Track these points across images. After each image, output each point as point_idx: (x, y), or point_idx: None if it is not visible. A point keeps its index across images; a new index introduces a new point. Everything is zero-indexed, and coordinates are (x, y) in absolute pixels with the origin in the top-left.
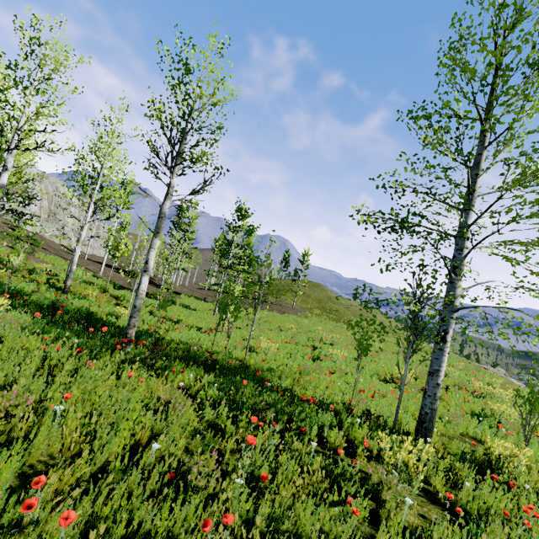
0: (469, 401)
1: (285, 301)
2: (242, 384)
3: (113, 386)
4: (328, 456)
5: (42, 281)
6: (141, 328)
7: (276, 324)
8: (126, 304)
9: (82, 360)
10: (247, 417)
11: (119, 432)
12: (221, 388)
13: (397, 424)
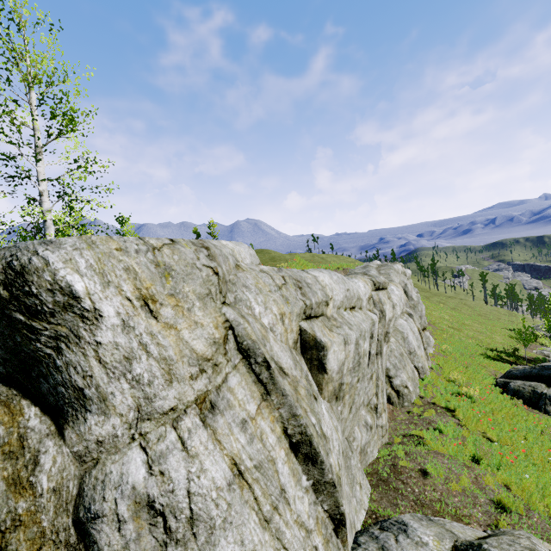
0: None
1: None
2: None
3: None
4: None
5: None
6: None
7: None
8: None
9: None
10: None
11: None
12: None
13: None
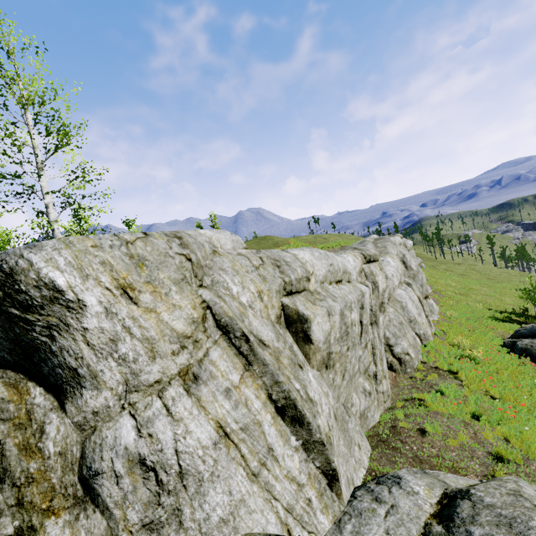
0: None
1: None
2: None
3: None
4: None
5: None
6: None
7: None
8: None
9: None
10: None
11: None
12: None
13: None
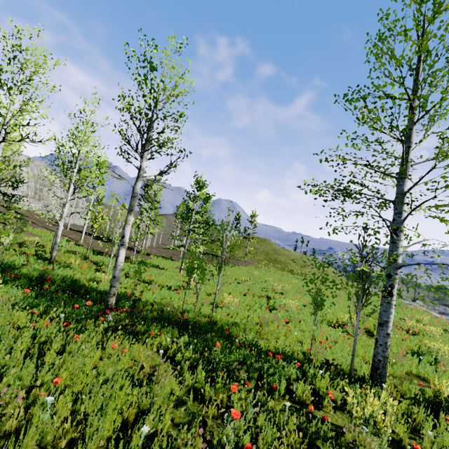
0: (406, 339)
1: (238, 255)
2: (213, 341)
3: (99, 359)
4: (298, 410)
5: (31, 253)
6: (119, 291)
7: (233, 277)
8: (105, 269)
9: (69, 335)
10: (222, 378)
11: (107, 412)
12: (195, 348)
13: (352, 371)
